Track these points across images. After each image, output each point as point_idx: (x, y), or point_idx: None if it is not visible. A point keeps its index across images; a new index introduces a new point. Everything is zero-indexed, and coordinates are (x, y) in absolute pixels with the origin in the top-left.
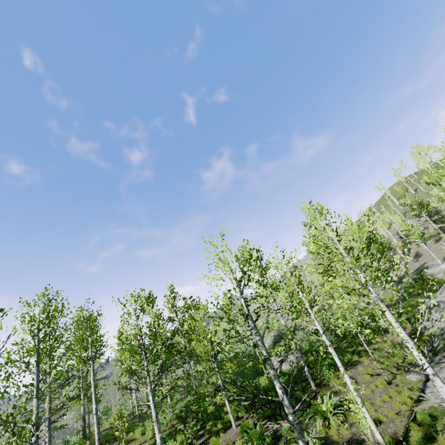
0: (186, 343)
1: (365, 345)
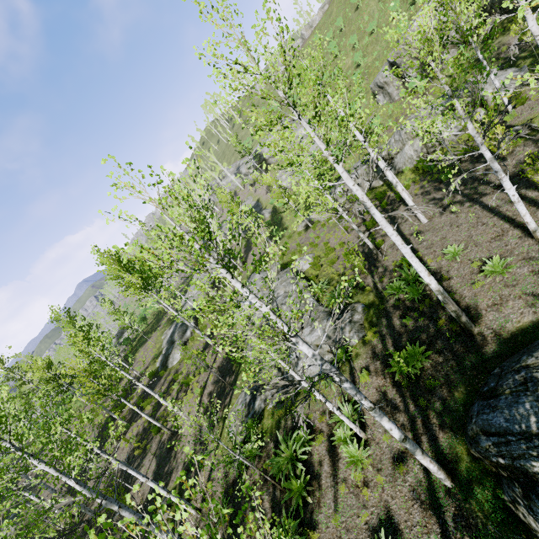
0: (37, 382)
1: (142, 335)
